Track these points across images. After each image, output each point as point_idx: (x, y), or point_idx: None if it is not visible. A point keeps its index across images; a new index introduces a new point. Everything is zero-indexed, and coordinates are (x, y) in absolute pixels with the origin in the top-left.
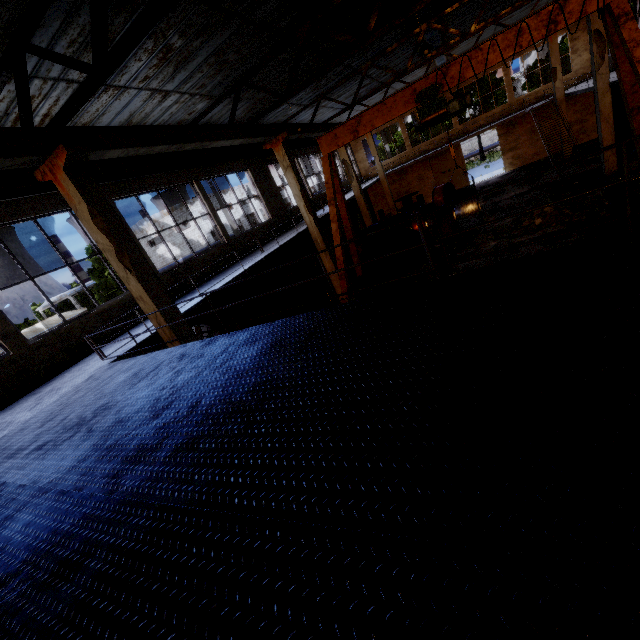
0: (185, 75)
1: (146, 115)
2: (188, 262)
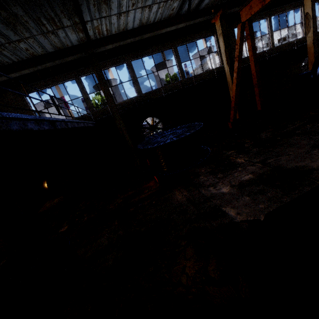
0: None
1: (148, 18)
2: (156, 89)
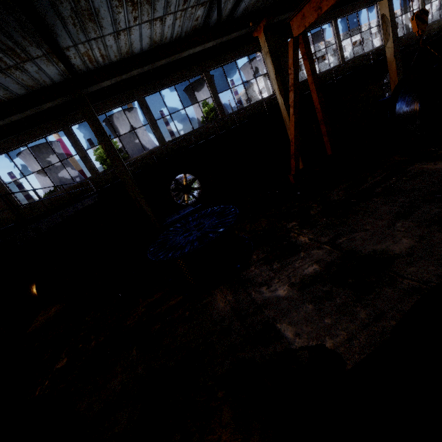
0: (162, 3)
1: (161, 34)
2: (186, 134)
